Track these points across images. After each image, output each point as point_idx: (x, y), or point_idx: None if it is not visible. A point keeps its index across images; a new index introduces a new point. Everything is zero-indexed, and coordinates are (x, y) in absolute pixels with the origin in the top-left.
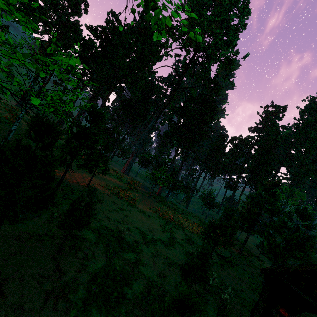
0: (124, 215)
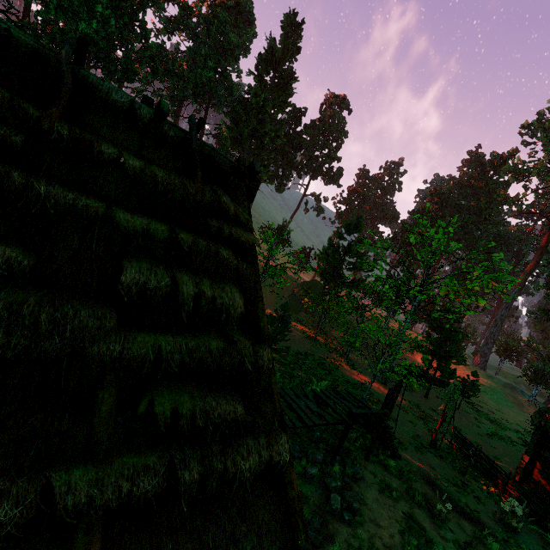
0: (496, 410)
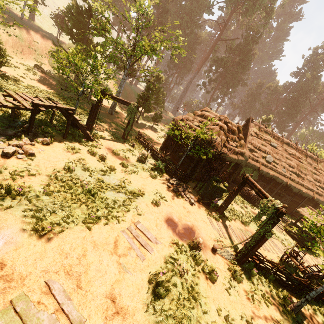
0: None
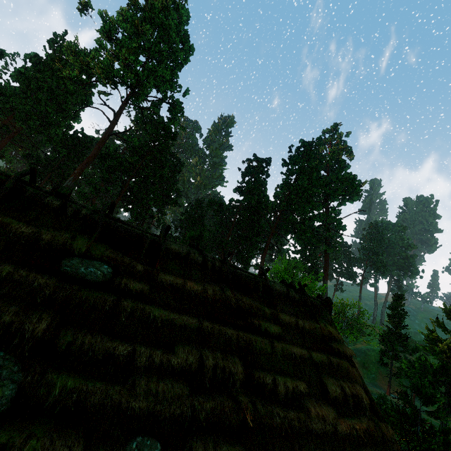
0: None
